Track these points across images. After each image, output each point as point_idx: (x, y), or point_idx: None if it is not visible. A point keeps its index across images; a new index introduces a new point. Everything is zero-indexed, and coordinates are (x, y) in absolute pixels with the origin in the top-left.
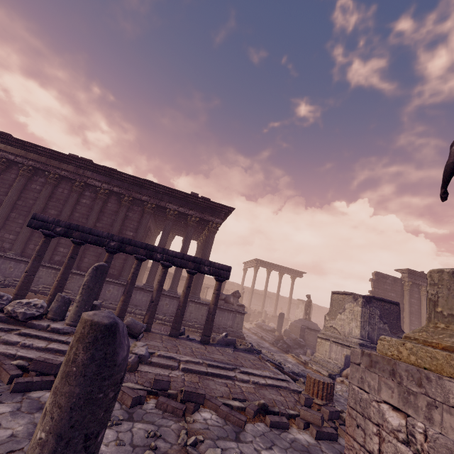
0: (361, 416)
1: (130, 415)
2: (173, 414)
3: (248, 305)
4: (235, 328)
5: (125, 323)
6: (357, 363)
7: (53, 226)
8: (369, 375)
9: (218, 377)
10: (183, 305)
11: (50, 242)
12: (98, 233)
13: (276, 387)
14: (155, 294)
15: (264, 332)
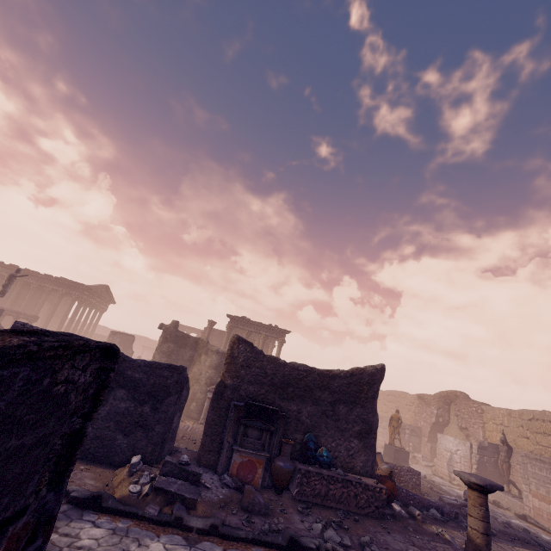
0: None
1: None
2: None
3: None
4: None
5: None
6: None
7: None
8: None
9: None
10: None
11: None
12: None
13: None
14: None
15: None
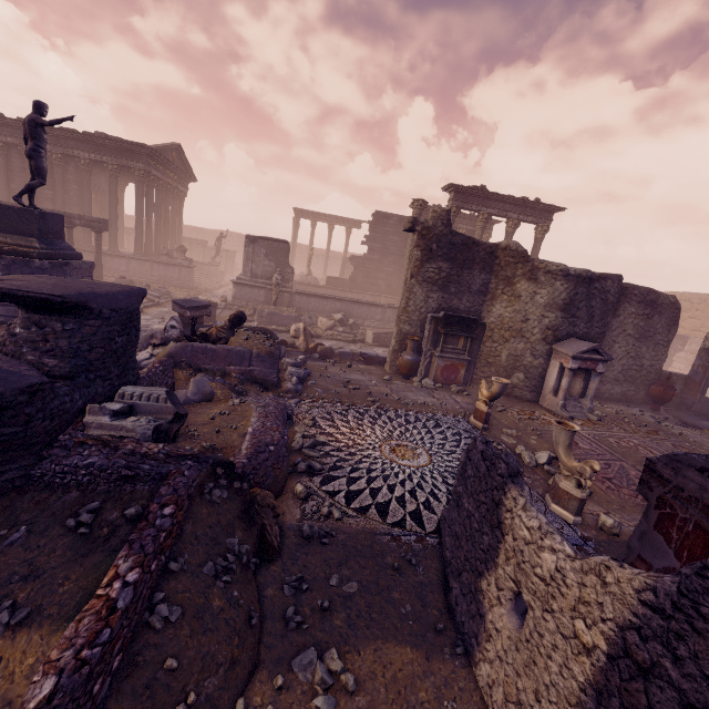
0: None
1: None
2: None
3: None
4: (182, 281)
5: None
6: None
7: None
8: None
9: None
10: None
11: None
12: None
13: None
14: None
15: None
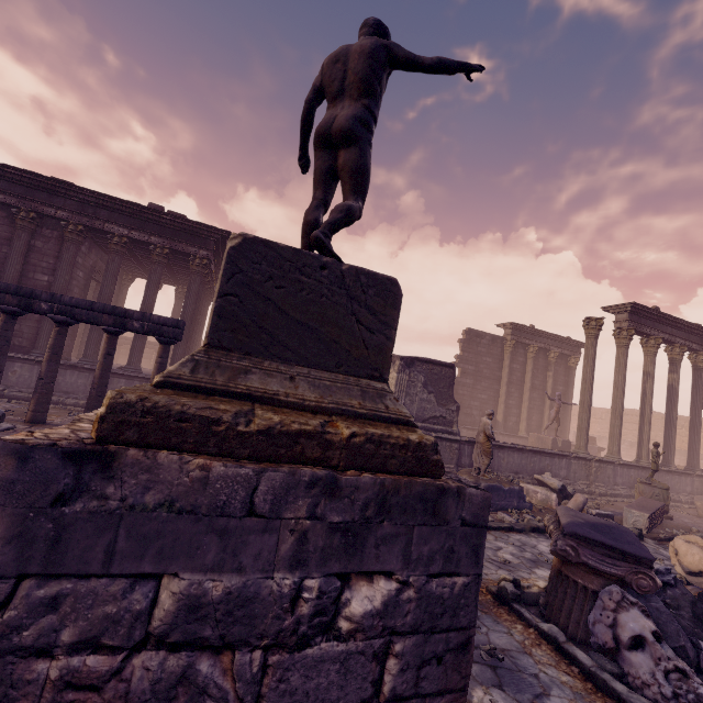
0: None
1: None
2: None
3: None
4: None
5: None
6: None
7: None
8: None
9: None
10: (99, 382)
11: None
12: None
13: None
14: (45, 367)
15: None
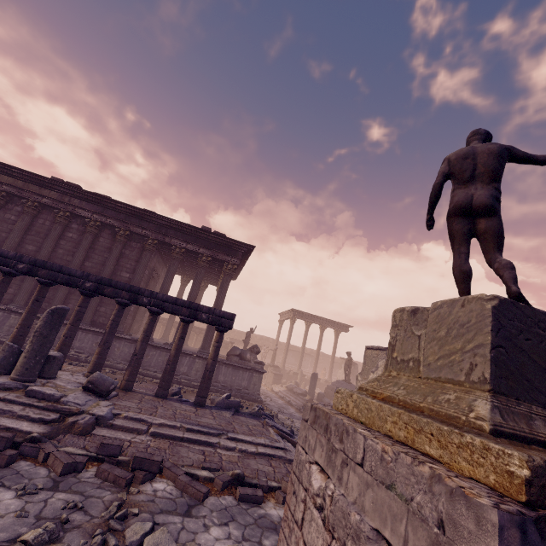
0: (298, 481)
1: (56, 484)
2: (114, 484)
3: (282, 364)
4: (251, 390)
5: (89, 379)
6: (306, 420)
7: (14, 262)
8: (311, 433)
9: (196, 444)
10: (173, 359)
11: (10, 282)
12: (70, 271)
13: (268, 456)
14: (139, 346)
15: (294, 396)
